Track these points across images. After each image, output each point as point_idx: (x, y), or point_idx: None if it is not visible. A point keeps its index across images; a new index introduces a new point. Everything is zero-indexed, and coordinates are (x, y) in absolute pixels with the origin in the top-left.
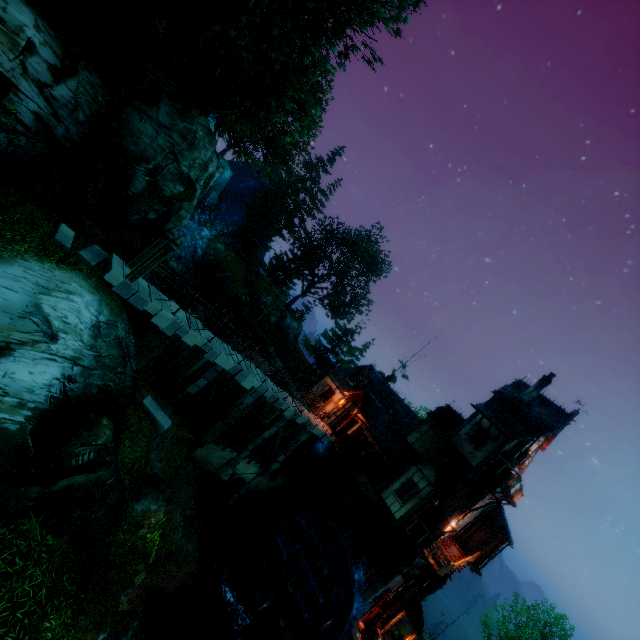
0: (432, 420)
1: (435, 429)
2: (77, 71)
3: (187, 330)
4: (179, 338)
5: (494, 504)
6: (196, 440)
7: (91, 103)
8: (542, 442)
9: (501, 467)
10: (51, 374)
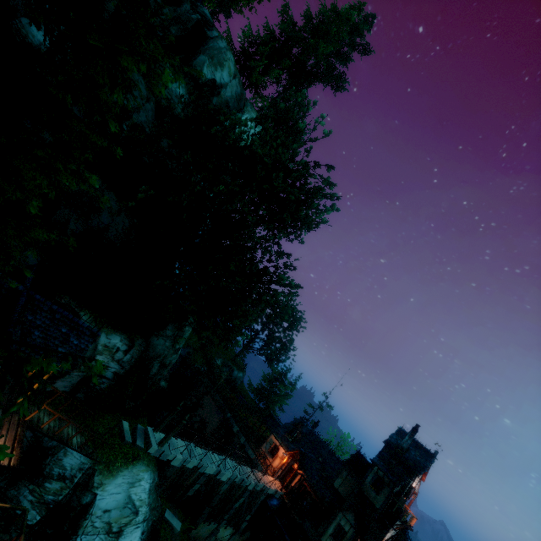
0: (348, 467)
1: (351, 474)
2: (134, 344)
3: (189, 460)
4: (184, 465)
5: (395, 536)
6: (192, 524)
7: (138, 353)
8: (422, 475)
9: (395, 505)
10: (137, 536)
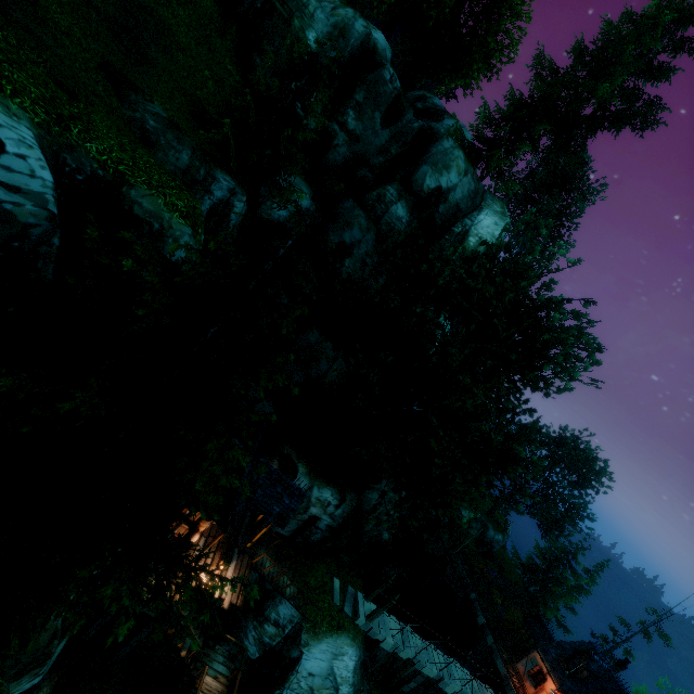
0: None
1: None
2: (345, 499)
3: (402, 649)
4: (396, 652)
5: None
6: None
7: (350, 508)
8: None
9: None
10: None
